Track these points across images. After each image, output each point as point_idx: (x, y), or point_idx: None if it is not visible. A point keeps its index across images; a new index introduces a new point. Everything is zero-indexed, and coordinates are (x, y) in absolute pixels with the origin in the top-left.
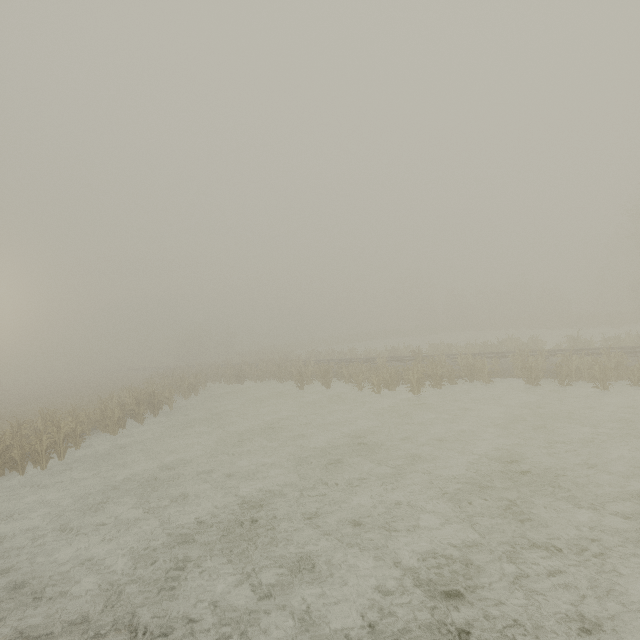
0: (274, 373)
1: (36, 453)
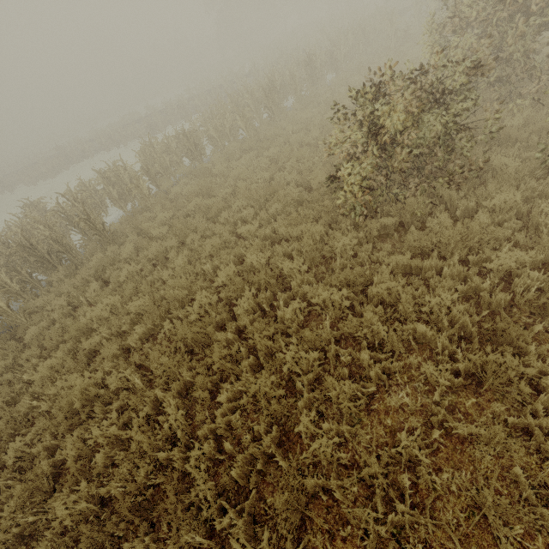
0: None
1: None
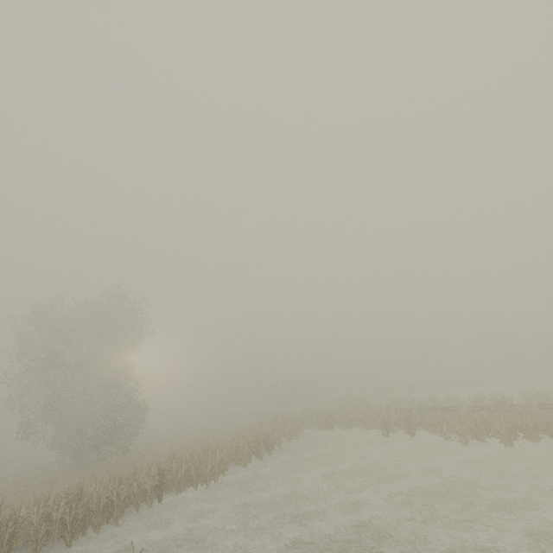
0: (359, 420)
1: (202, 474)
